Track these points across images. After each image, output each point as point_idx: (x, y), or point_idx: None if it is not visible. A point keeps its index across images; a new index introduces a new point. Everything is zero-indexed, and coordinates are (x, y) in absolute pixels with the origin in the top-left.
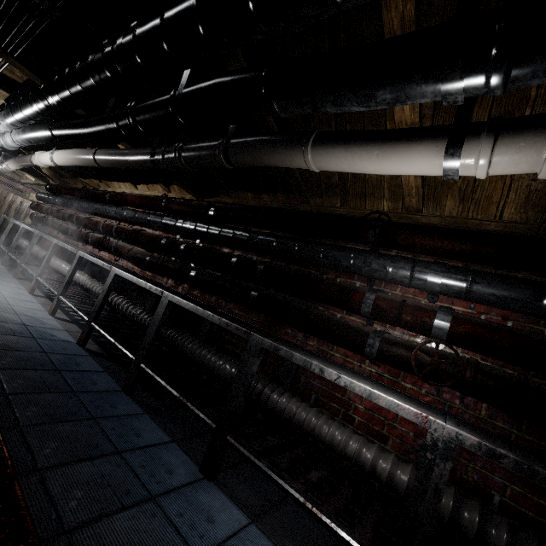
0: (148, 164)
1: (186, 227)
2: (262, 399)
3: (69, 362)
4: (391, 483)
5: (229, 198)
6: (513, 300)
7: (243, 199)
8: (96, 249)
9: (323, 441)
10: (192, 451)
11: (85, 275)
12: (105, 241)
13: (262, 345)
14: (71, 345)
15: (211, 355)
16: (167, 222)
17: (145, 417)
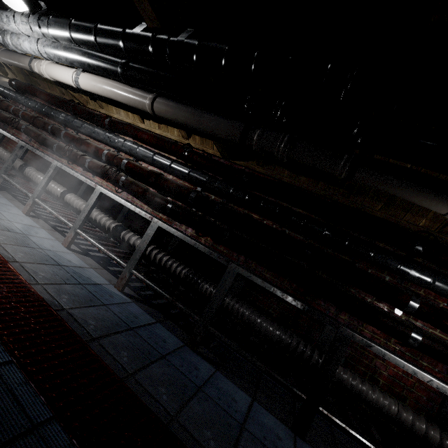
0: (231, 137)
1: (221, 188)
2: (312, 362)
3: (128, 314)
4: (425, 438)
5: (261, 167)
6: None
7: (277, 173)
8: (89, 173)
9: (369, 402)
10: (269, 408)
11: (85, 202)
12: (111, 173)
13: (352, 338)
14: (110, 289)
15: (255, 315)
16: (196, 176)
17: (220, 376)
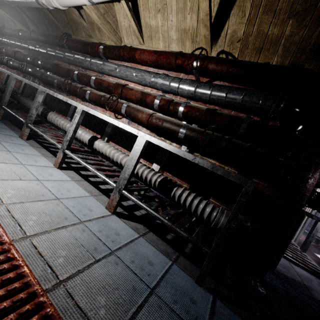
0: None
1: None
2: None
3: None
4: None
5: None
6: (13, 44)
7: None
8: None
9: None
10: None
11: None
12: None
13: None
14: None
15: None
16: None
17: None
